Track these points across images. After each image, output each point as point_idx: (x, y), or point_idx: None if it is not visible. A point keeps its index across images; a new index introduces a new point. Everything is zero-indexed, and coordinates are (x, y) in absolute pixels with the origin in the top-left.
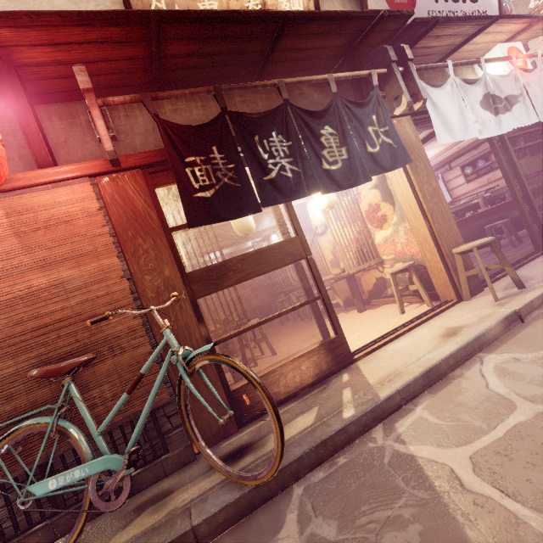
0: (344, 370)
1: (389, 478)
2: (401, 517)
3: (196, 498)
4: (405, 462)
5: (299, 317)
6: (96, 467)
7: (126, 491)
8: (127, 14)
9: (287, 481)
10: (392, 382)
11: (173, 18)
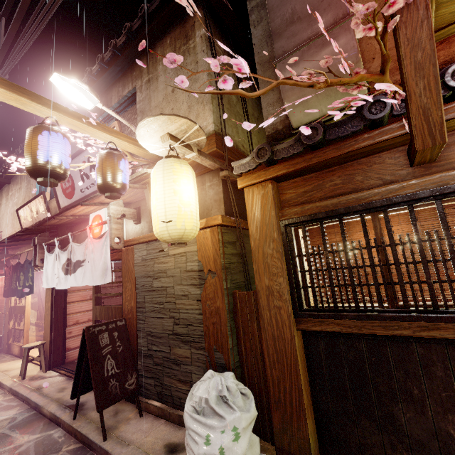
0: (18, 358)
1: None
2: None
3: None
4: None
5: None
6: None
7: None
8: None
9: None
10: None
11: None
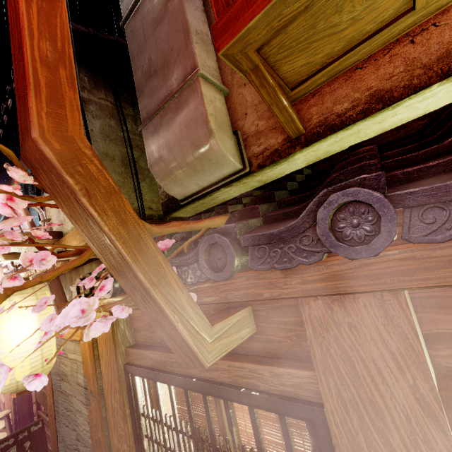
0: None
1: None
2: None
3: None
4: None
5: None
6: None
7: None
8: None
9: None
10: None
11: None
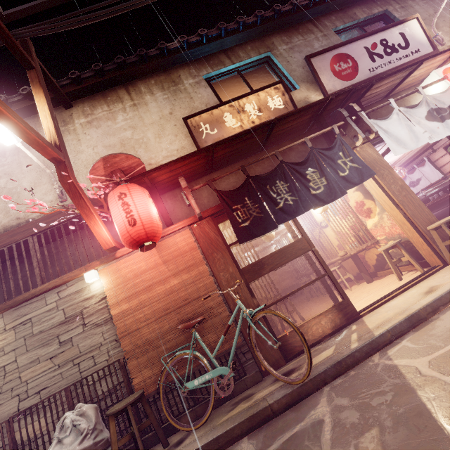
0: (353, 323)
1: (380, 376)
2: (384, 391)
3: (268, 394)
4: (390, 368)
5: (321, 293)
6: (215, 373)
7: (232, 385)
8: (200, 151)
9: (319, 384)
10: (384, 325)
11: (219, 144)
